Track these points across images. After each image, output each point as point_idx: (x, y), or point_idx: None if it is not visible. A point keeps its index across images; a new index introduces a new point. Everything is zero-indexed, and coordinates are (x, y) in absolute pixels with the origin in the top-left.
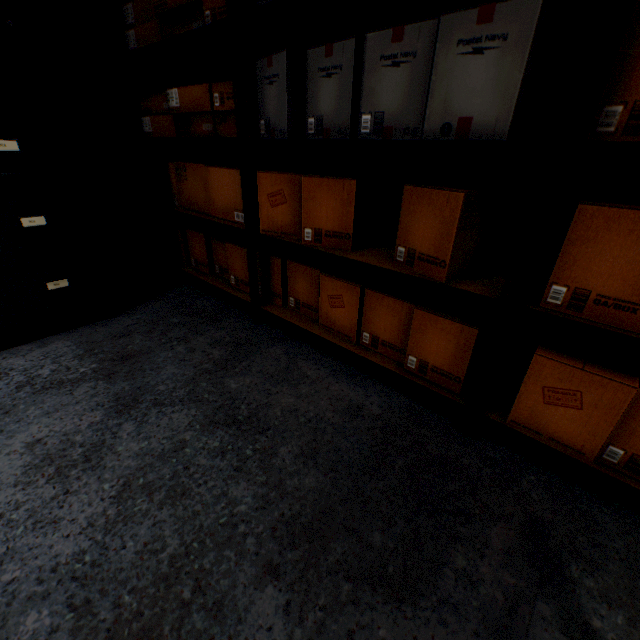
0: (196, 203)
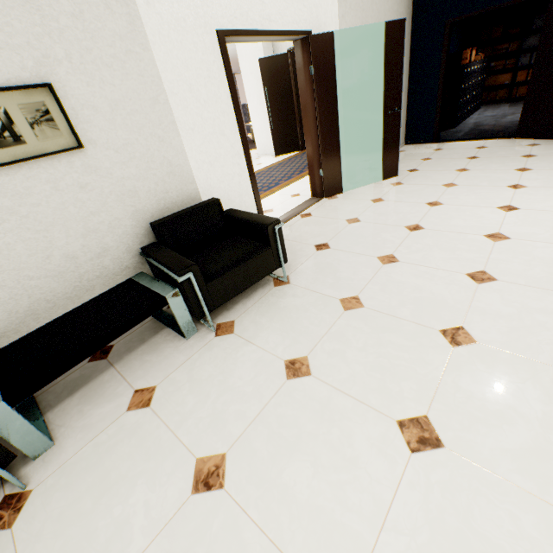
0: (489, 85)
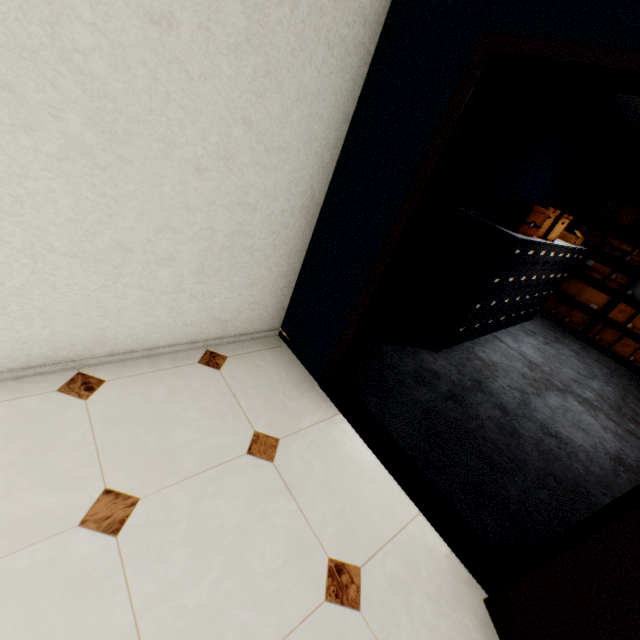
0: (567, 290)
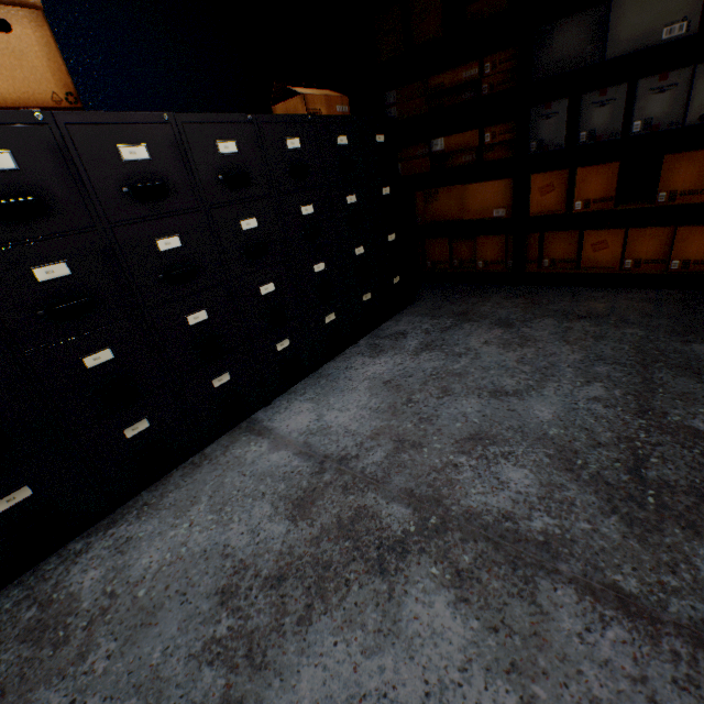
0: (445, 215)
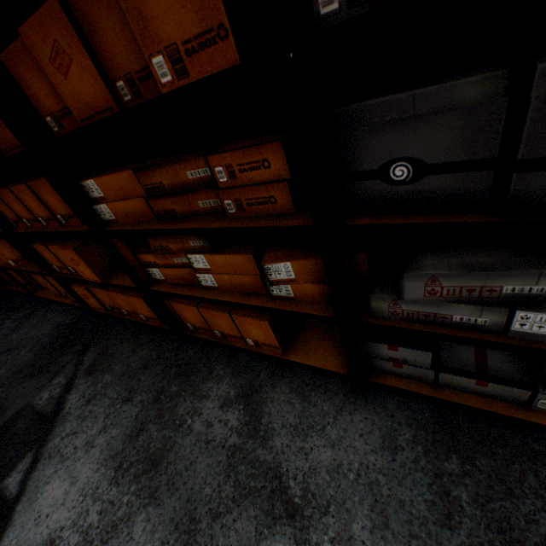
0: None
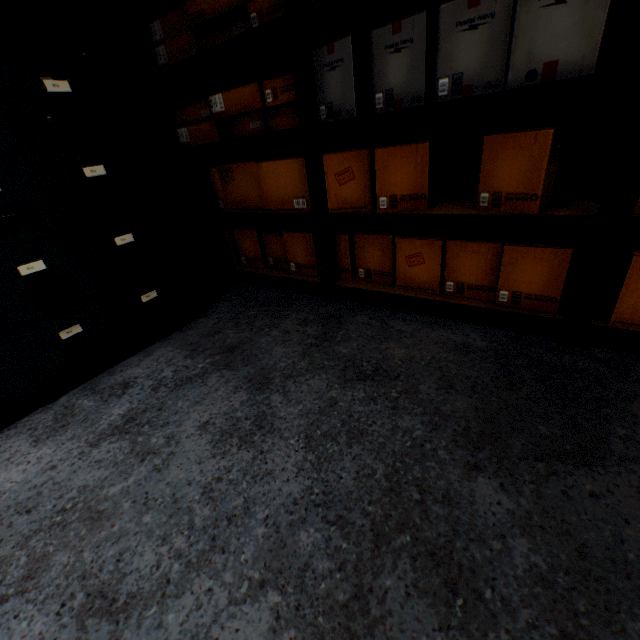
0: (246, 201)
